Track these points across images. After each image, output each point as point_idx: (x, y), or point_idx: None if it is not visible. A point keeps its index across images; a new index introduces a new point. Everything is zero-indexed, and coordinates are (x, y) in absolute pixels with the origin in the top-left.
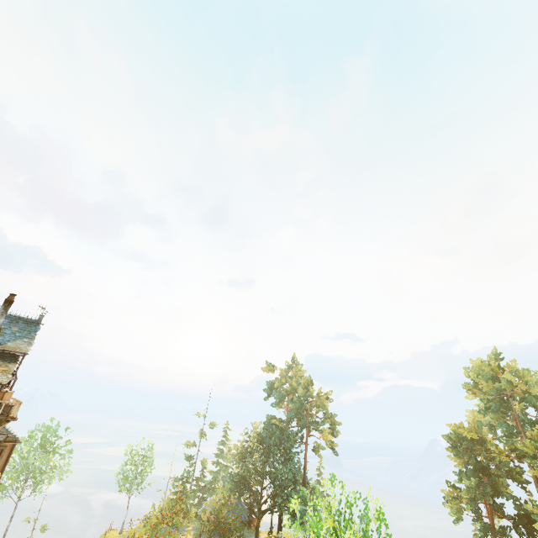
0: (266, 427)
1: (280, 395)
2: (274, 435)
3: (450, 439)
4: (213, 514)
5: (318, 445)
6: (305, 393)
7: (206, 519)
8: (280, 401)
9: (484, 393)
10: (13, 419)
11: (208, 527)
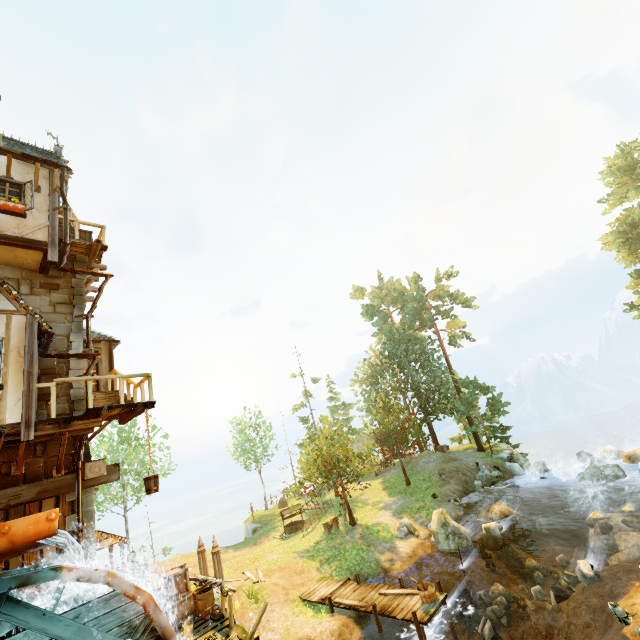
0: (388, 339)
1: (383, 314)
2: (400, 344)
3: (619, 233)
4: (375, 430)
5: (453, 335)
6: (418, 289)
7: (372, 435)
8: (384, 322)
9: (635, 180)
10: (100, 267)
11: (377, 442)
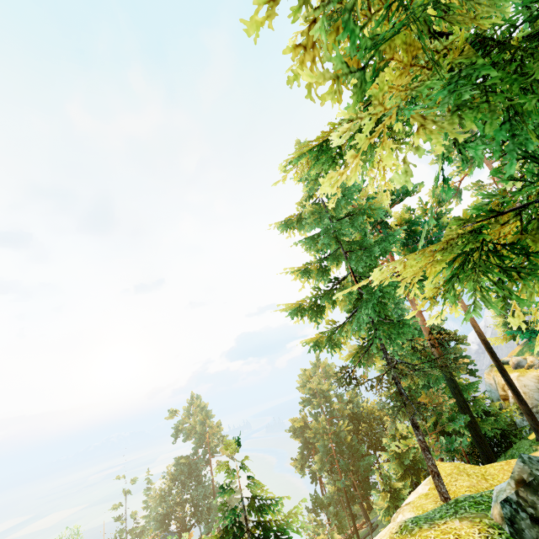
0: (177, 467)
1: (186, 433)
2: (184, 470)
3: (290, 430)
4: None
5: (219, 462)
6: (202, 428)
7: None
8: (187, 437)
9: None
10: None
11: None
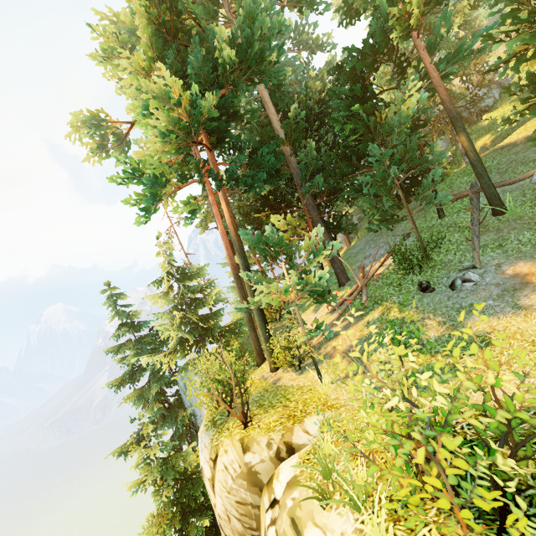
0: None
1: None
2: None
3: None
4: None
5: None
6: None
7: None
8: None
9: None
10: None
11: None
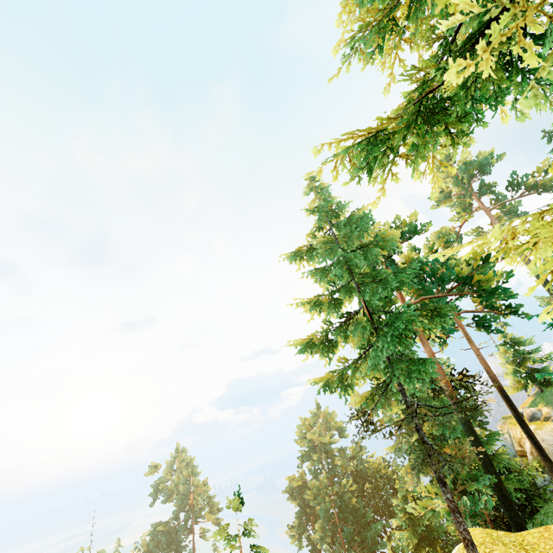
0: (153, 536)
1: (167, 493)
2: (162, 540)
3: (287, 491)
4: None
5: (203, 529)
6: (186, 487)
7: None
8: (168, 498)
9: None
10: None
11: None
